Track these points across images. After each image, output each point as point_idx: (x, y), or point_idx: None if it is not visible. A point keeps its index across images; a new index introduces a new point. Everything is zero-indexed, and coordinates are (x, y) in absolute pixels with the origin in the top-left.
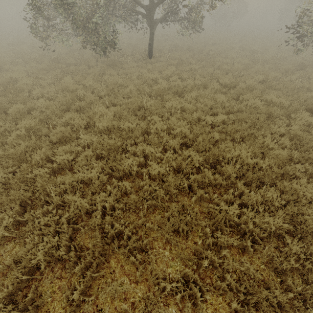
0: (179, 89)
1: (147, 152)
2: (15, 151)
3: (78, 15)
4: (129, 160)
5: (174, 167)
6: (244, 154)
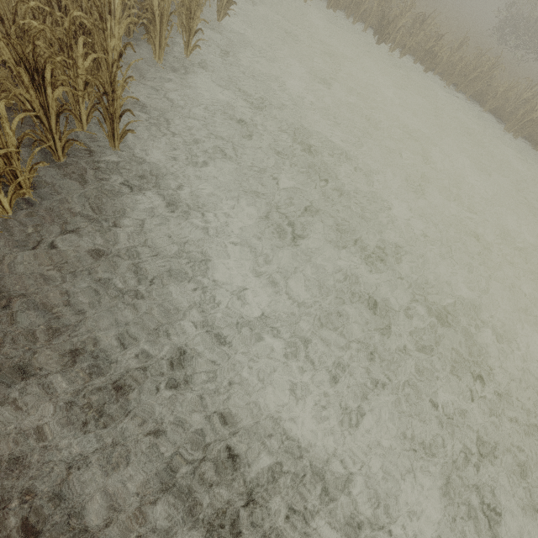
0: None
1: None
2: None
3: None
4: None
5: None
6: None
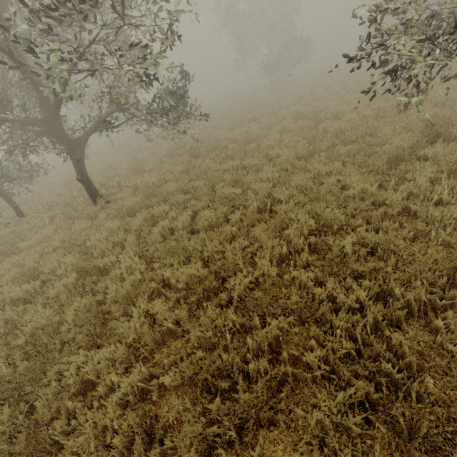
0: None
1: None
2: None
3: None
4: None
5: None
6: None
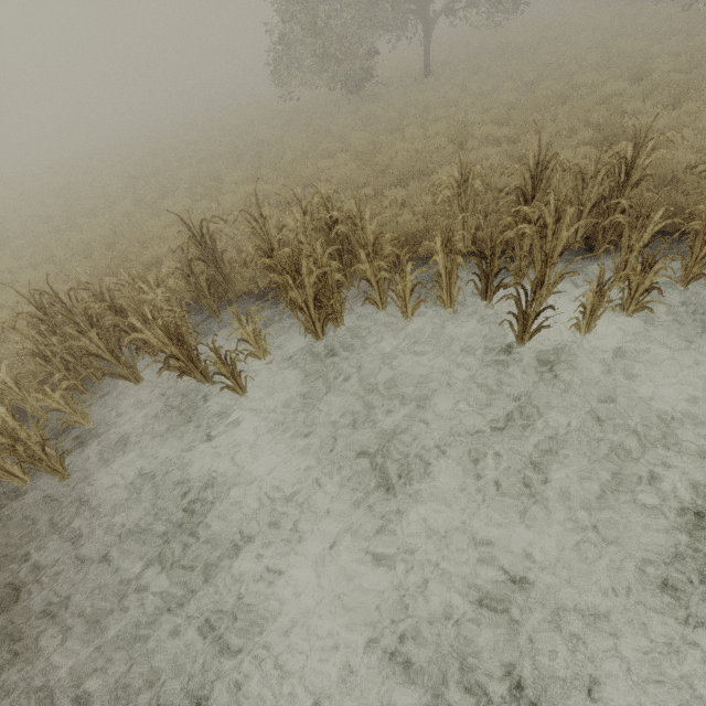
0: (453, 100)
1: (398, 148)
2: (290, 164)
3: (330, 39)
4: (381, 157)
5: (422, 154)
6: (490, 128)
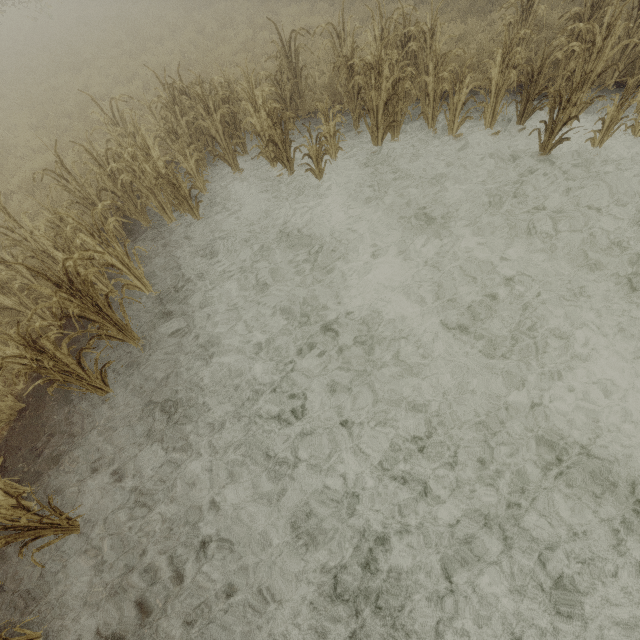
0: None
1: None
2: None
3: None
4: None
5: None
6: None
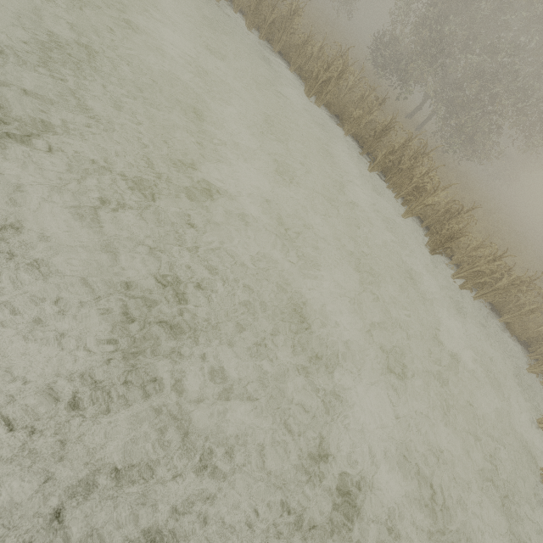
0: None
1: None
2: None
3: None
4: None
5: None
6: None
